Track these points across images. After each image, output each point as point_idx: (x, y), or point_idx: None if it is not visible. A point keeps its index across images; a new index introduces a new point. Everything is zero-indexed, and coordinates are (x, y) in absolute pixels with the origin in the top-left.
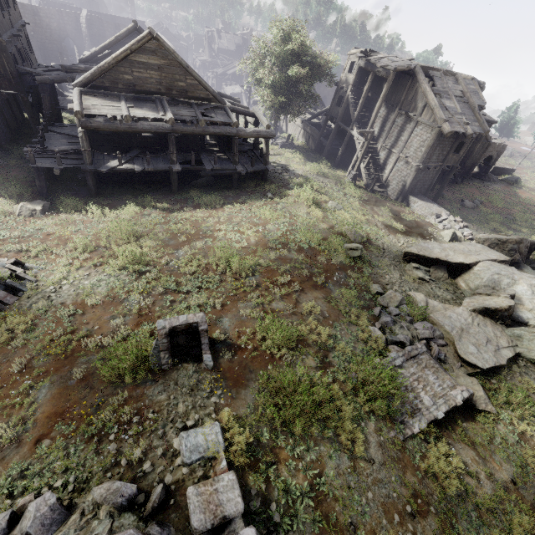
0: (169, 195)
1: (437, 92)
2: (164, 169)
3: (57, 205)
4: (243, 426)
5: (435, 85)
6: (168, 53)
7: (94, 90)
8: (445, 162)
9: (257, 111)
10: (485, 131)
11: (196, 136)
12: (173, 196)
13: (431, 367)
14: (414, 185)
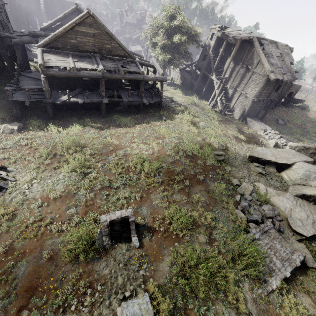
0: (100, 117)
1: (266, 53)
2: (97, 101)
3: (28, 125)
4: (164, 293)
5: (265, 49)
6: (100, 25)
7: (51, 50)
8: (269, 97)
9: (156, 64)
10: (294, 78)
11: (116, 80)
12: (103, 119)
13: (277, 238)
14: (250, 111)
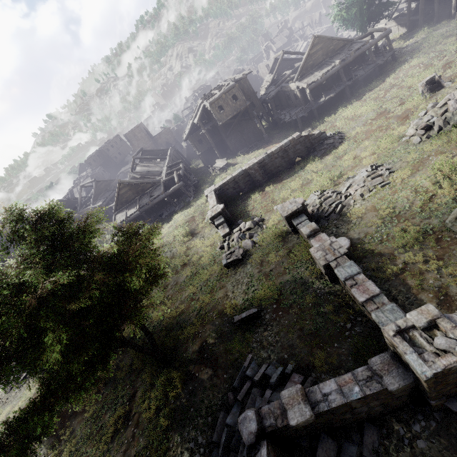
0: (348, 100)
1: None
2: (342, 88)
3: (313, 127)
4: None
5: None
6: (323, 39)
7: (301, 78)
8: None
9: (372, 29)
10: None
11: (344, 68)
12: (352, 98)
13: None
14: None
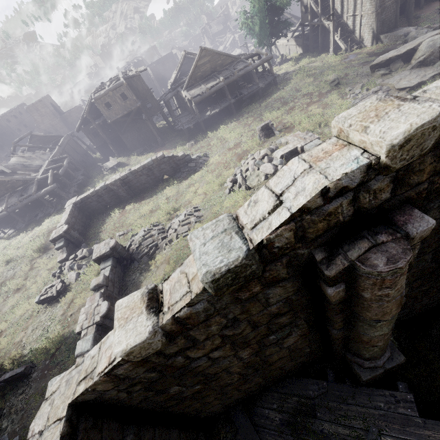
0: (233, 117)
1: None
2: (227, 105)
3: (197, 139)
4: None
5: None
6: (210, 52)
7: (190, 88)
8: None
9: (258, 51)
10: None
11: (233, 84)
12: (236, 116)
13: None
14: (380, 26)
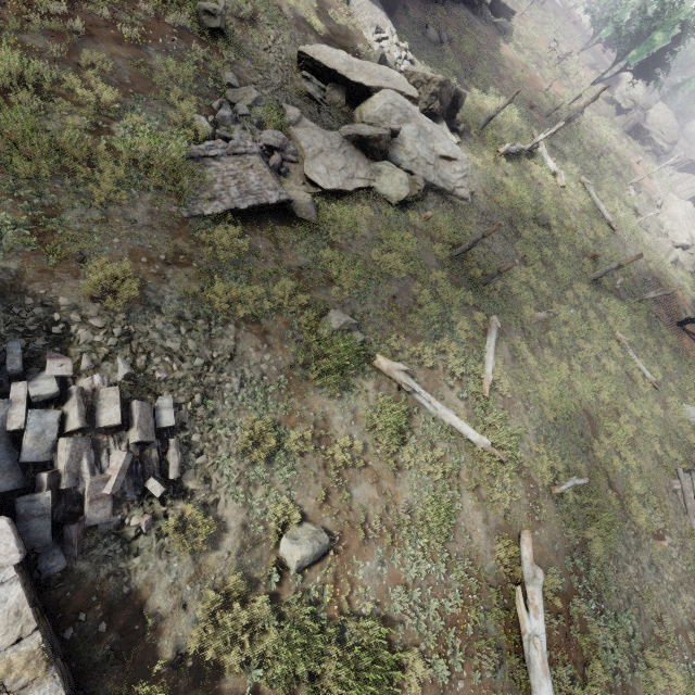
0: None
1: None
2: None
3: None
4: None
5: None
6: None
7: None
8: None
9: None
10: None
11: None
12: None
13: (258, 170)
14: None
